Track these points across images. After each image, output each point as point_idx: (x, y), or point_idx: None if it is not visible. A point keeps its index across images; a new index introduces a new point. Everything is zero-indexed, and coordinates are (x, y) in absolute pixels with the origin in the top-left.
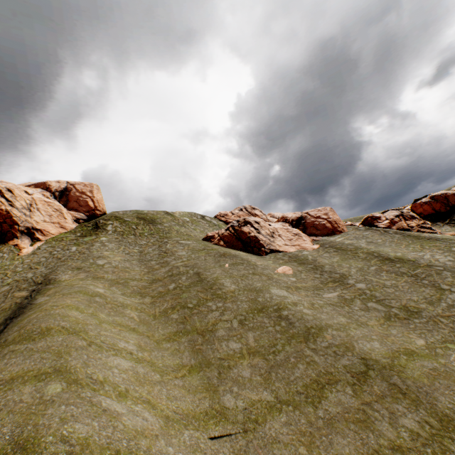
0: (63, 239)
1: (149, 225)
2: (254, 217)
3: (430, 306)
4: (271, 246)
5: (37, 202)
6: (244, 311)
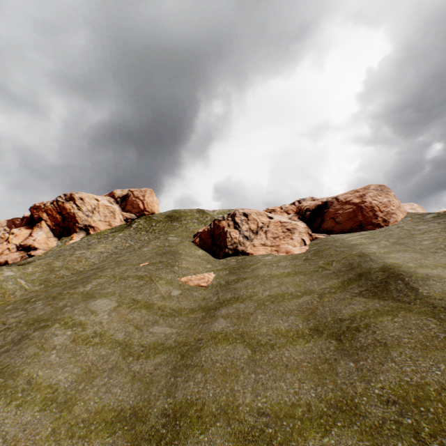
0: (101, 234)
1: (167, 222)
2: (248, 209)
3: (232, 441)
4: (239, 245)
5: (100, 206)
6: (28, 318)
